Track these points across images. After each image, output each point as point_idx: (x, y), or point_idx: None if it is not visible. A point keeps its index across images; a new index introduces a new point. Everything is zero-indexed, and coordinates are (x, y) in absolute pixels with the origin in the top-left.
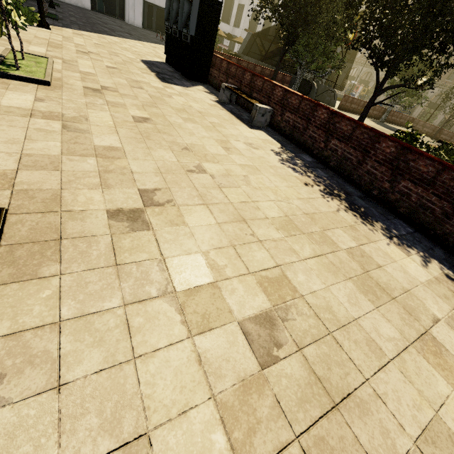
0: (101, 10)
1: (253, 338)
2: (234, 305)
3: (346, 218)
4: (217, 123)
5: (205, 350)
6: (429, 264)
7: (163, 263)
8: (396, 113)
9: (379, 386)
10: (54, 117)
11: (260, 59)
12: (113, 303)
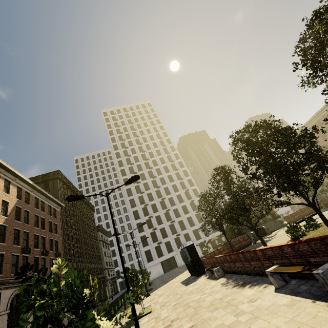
0: (168, 270)
1: None
2: (185, 327)
3: (235, 291)
4: (202, 287)
5: None
6: (259, 287)
7: None
8: None
9: (211, 324)
10: (153, 318)
11: (237, 235)
12: None
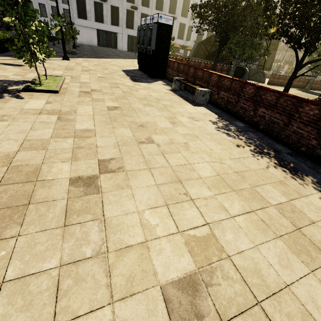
0: (103, 45)
1: (173, 307)
2: (159, 267)
3: (275, 174)
4: (168, 104)
5: (122, 320)
6: None
7: (103, 223)
8: (319, 81)
9: None
10: (54, 113)
11: (205, 58)
12: (52, 263)
